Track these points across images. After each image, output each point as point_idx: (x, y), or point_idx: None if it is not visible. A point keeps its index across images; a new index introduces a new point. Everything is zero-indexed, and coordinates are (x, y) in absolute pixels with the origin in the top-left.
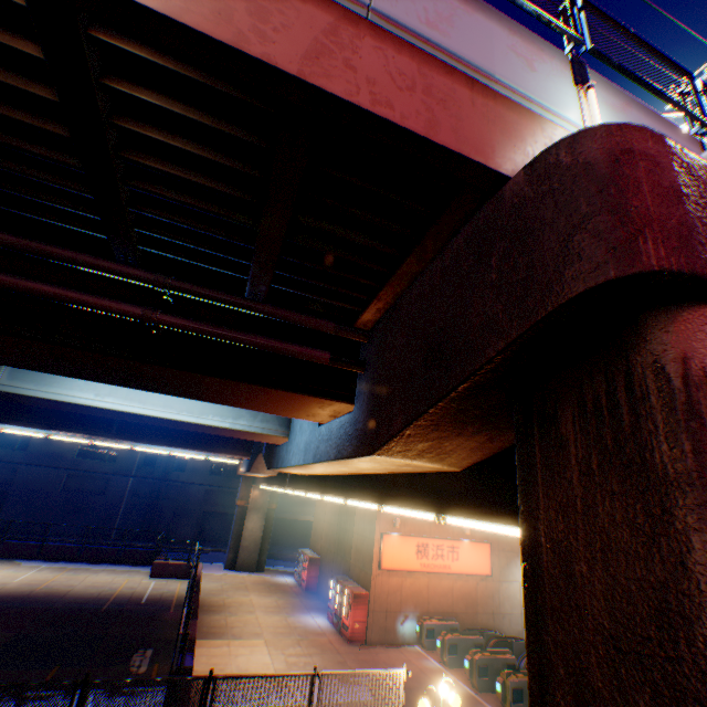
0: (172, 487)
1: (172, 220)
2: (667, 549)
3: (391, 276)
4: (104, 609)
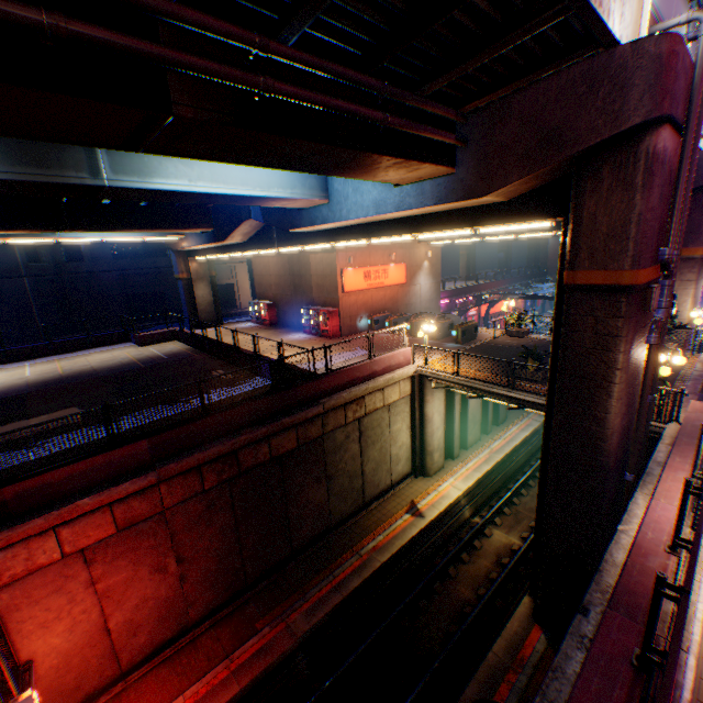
0: (77, 281)
1: (415, 42)
2: (630, 207)
3: (515, 84)
4: (146, 367)
